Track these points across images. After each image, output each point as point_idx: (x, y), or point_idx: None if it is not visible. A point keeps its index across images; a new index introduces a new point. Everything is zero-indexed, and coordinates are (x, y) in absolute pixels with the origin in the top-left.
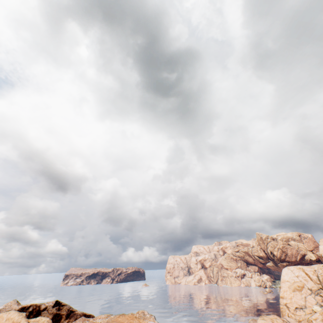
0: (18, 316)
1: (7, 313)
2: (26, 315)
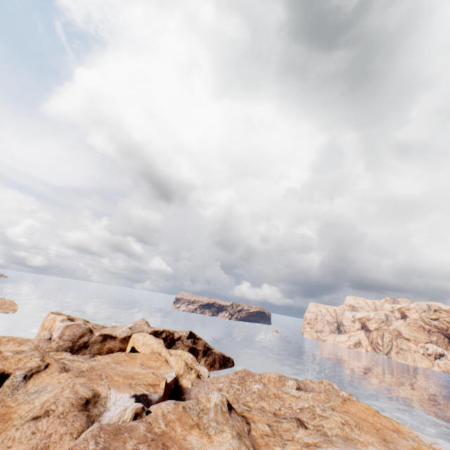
0: (157, 343)
1: (142, 335)
2: (164, 344)
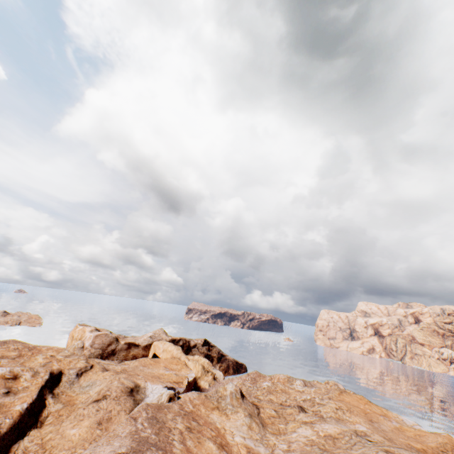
0: (176, 350)
1: (162, 343)
2: (182, 350)
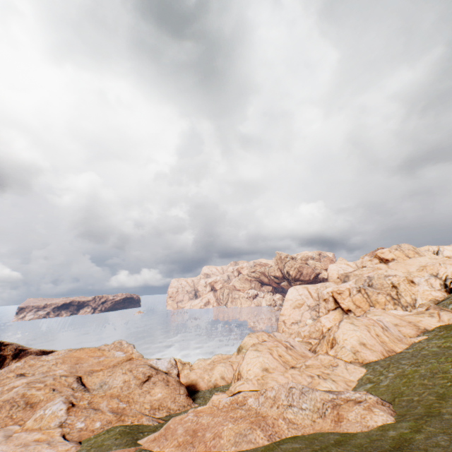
0: None
1: None
2: None
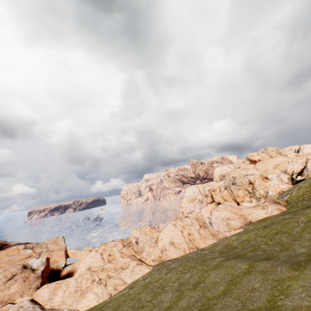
0: None
1: None
2: None
